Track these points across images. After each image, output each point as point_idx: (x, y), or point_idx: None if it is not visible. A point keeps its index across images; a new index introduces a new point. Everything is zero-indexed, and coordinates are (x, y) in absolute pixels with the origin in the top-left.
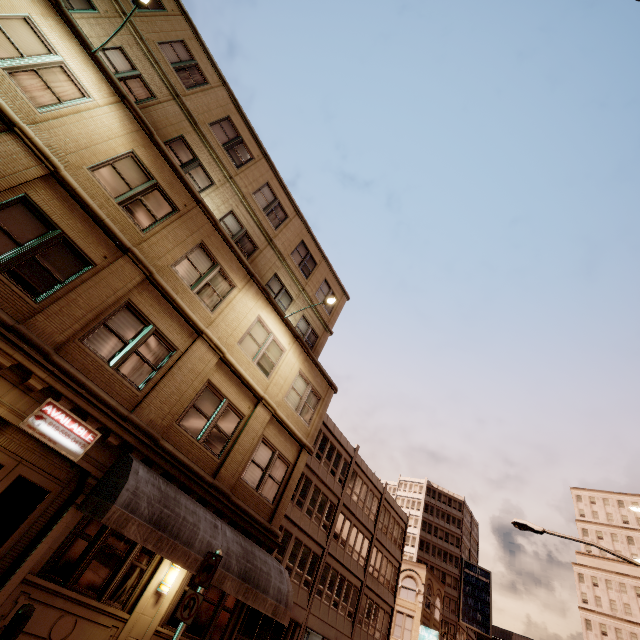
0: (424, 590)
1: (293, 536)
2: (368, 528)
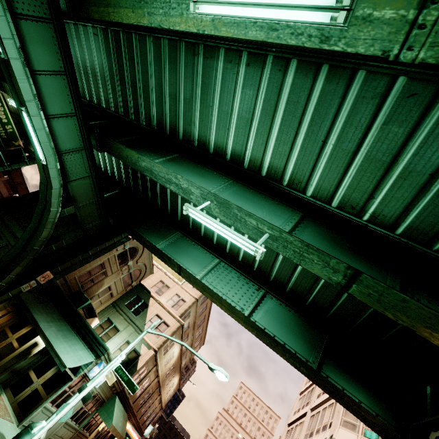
0: None
1: None
2: None
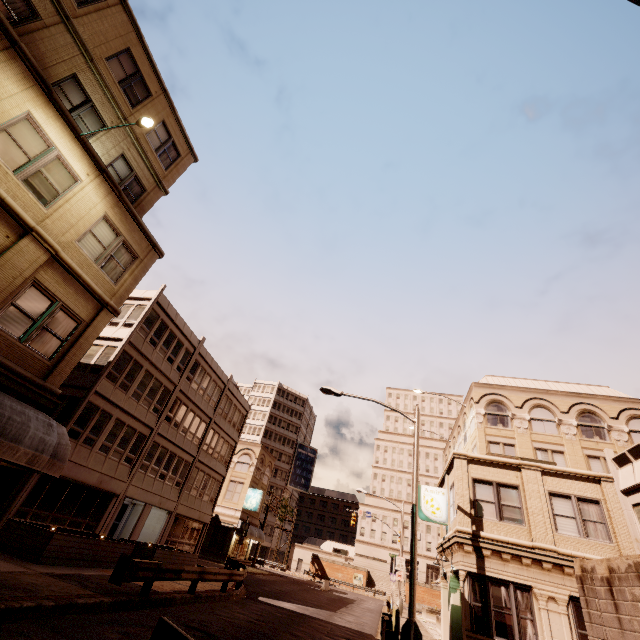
0: (257, 463)
1: (114, 417)
2: (207, 413)
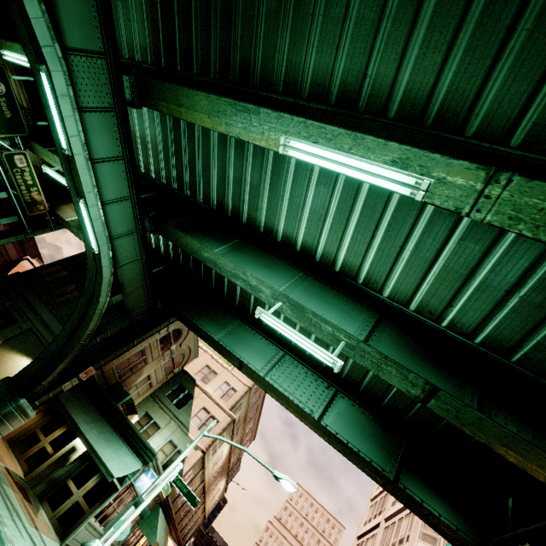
0: None
1: None
2: None
